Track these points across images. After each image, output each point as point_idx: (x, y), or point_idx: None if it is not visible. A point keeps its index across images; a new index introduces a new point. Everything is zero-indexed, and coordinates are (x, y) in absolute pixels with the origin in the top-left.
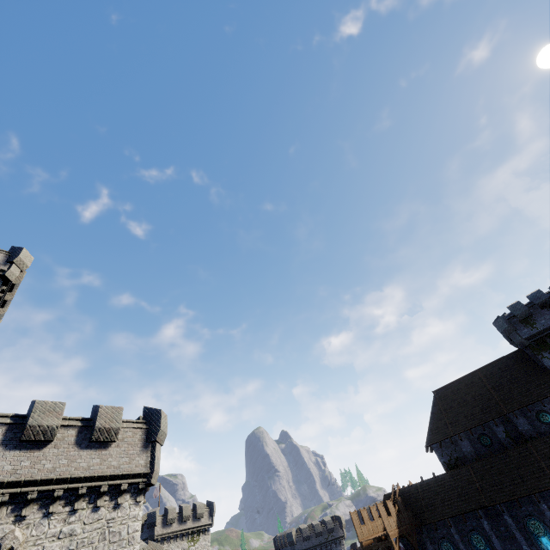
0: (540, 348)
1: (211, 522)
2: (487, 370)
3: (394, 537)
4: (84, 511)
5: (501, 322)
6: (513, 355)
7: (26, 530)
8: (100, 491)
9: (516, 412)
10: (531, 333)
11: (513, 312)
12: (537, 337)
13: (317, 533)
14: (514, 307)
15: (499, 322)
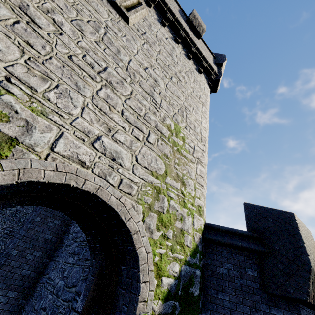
0: None
1: None
2: None
3: None
4: (180, 49)
5: None
6: None
7: (148, 12)
8: (190, 49)
9: None
10: None
11: None
12: None
13: None
14: None
15: None
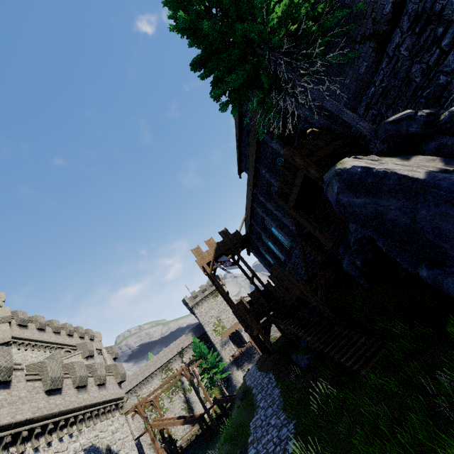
0: None
1: (222, 283)
2: None
3: (208, 262)
4: None
5: None
6: None
7: None
8: None
9: None
10: None
11: None
12: None
13: None
14: None
15: None
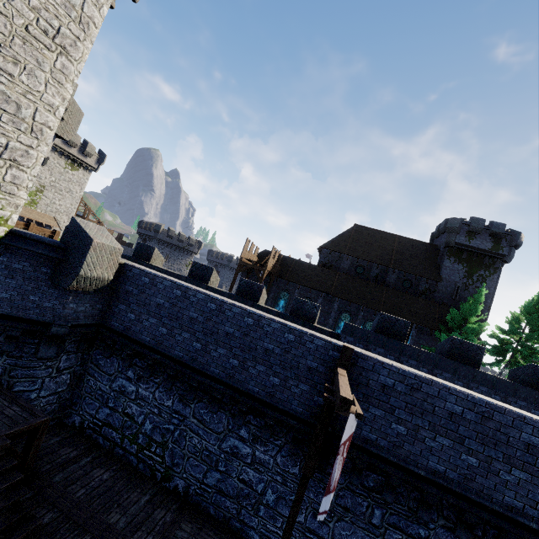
0: (454, 254)
1: (97, 168)
2: (404, 240)
3: (268, 270)
4: None
5: (457, 222)
6: (429, 245)
7: None
8: None
9: (396, 270)
10: (463, 242)
11: (473, 222)
12: (462, 247)
13: (180, 239)
14: (478, 220)
15: (456, 221)
